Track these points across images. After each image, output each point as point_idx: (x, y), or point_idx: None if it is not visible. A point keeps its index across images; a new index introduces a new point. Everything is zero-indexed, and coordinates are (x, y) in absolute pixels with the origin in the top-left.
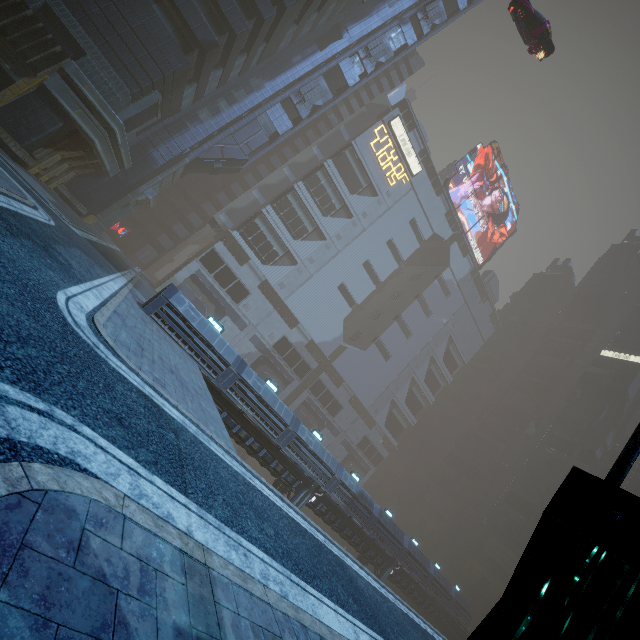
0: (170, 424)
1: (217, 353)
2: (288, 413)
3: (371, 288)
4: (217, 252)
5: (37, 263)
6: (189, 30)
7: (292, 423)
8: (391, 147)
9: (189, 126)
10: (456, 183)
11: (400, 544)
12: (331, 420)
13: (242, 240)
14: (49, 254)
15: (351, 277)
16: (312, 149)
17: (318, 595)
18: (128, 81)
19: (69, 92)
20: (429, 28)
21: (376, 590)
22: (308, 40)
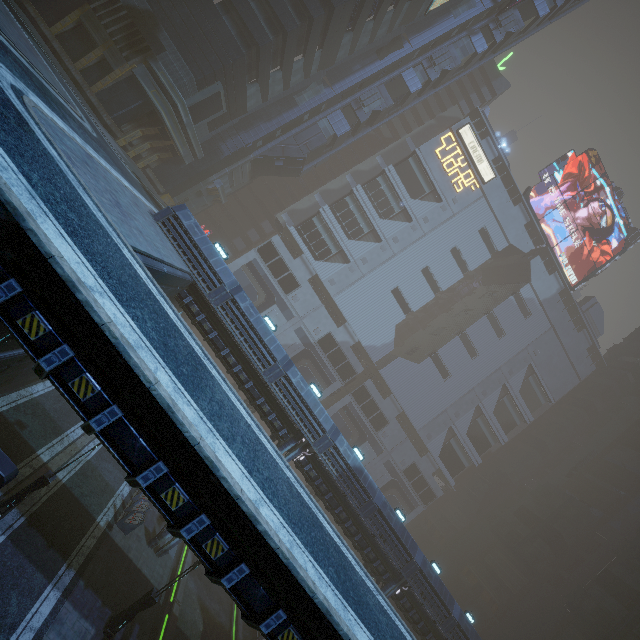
0: (25, 128)
1: (212, 269)
2: (280, 350)
3: (429, 296)
4: (273, 244)
5: (4, 59)
6: (249, 32)
7: (284, 362)
8: (459, 154)
9: (254, 125)
10: (539, 192)
11: (409, 555)
12: (374, 434)
13: (297, 235)
14: (40, 91)
15: (407, 282)
16: (376, 158)
17: (73, 246)
18: (195, 71)
19: (149, 77)
20: (502, 36)
21: (255, 435)
22: (368, 51)
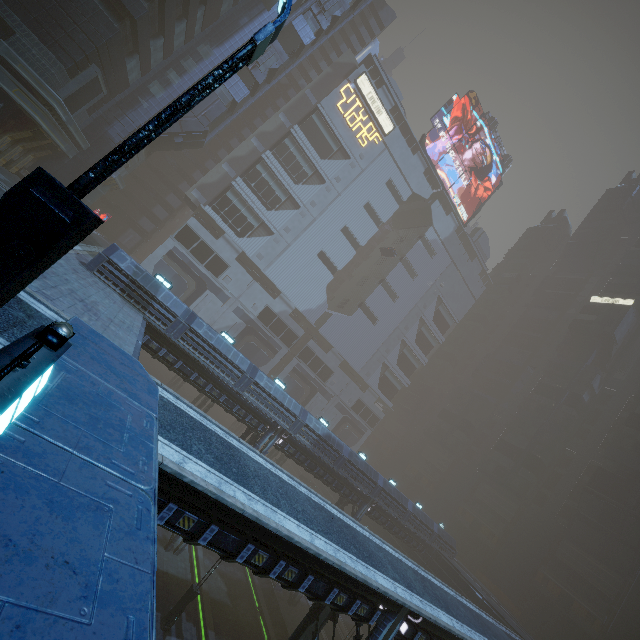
0: (28, 311)
1: (163, 305)
2: (244, 361)
3: (352, 253)
4: (191, 228)
5: None
6: None
7: (249, 371)
8: (360, 107)
9: (141, 101)
10: (433, 139)
11: (374, 482)
12: (323, 385)
13: (215, 214)
14: None
15: (330, 244)
16: (279, 117)
17: None
18: (61, 56)
19: (4, 72)
20: None
21: (277, 477)
22: None
